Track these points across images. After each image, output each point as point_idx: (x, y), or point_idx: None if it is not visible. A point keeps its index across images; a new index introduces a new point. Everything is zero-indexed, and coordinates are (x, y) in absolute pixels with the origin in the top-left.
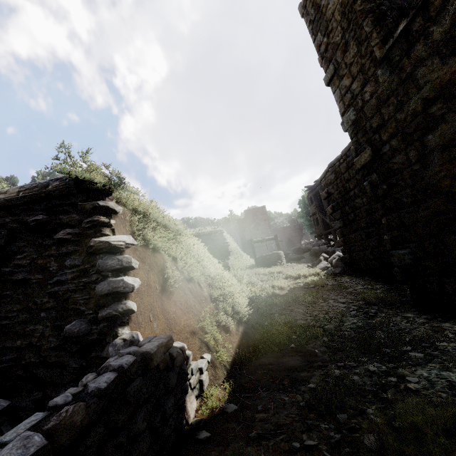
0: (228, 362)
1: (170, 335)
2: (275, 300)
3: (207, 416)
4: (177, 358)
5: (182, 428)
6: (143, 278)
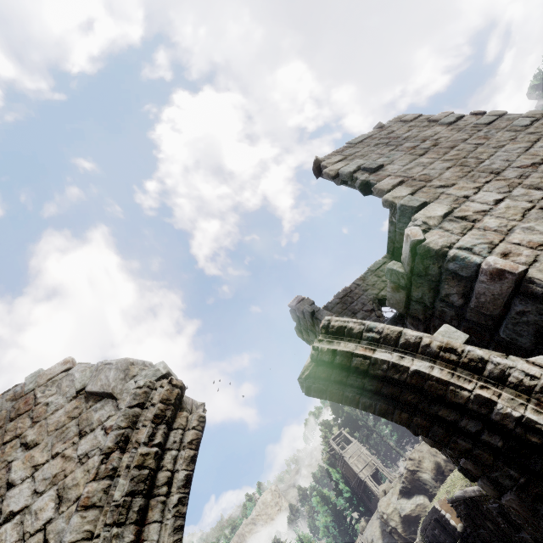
0: None
1: None
2: None
3: None
4: None
5: None
6: None
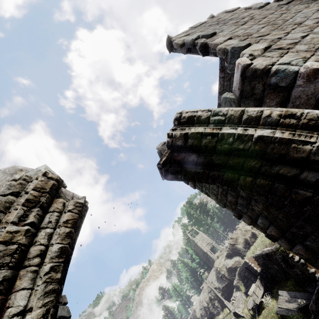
0: None
1: None
2: None
3: None
4: None
5: None
6: None
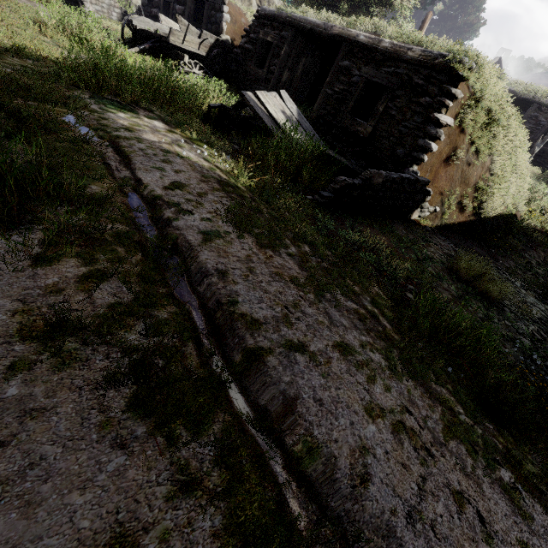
0: (445, 222)
1: (430, 181)
2: (535, 234)
3: (417, 223)
4: (424, 192)
5: (407, 216)
6: (441, 147)
